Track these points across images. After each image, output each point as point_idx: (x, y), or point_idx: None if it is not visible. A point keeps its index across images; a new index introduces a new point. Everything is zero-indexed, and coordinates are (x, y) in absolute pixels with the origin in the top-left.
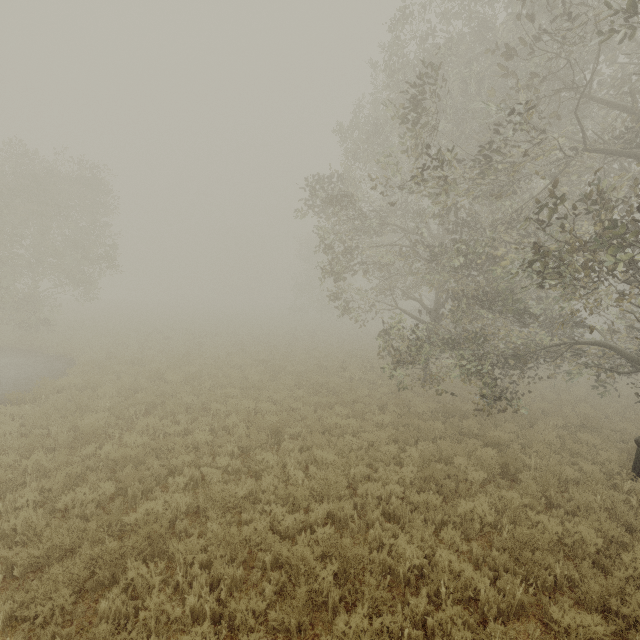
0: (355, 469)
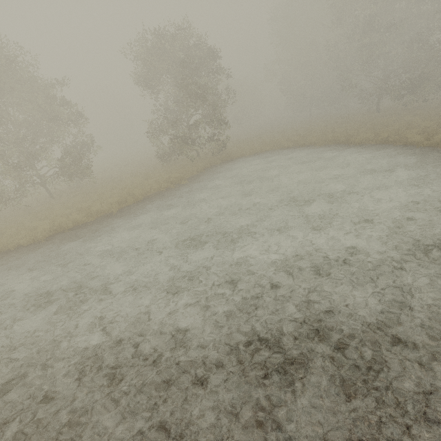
0: None
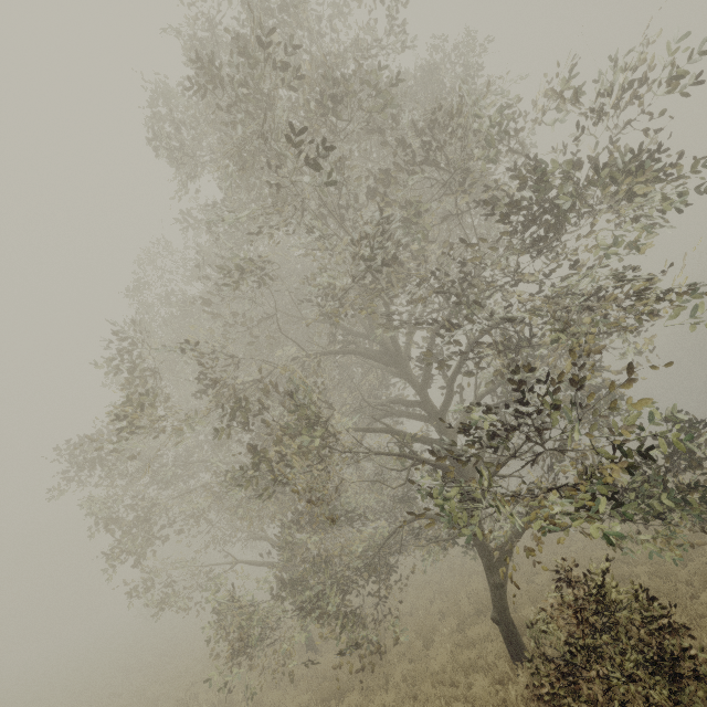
0: None
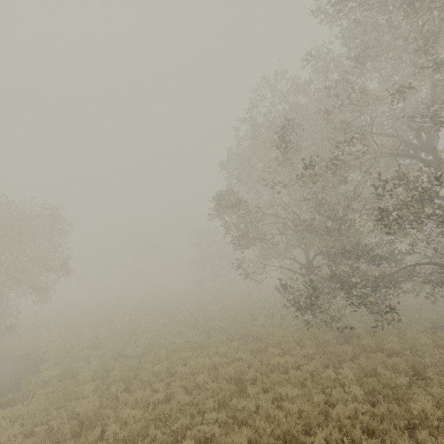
0: (317, 397)
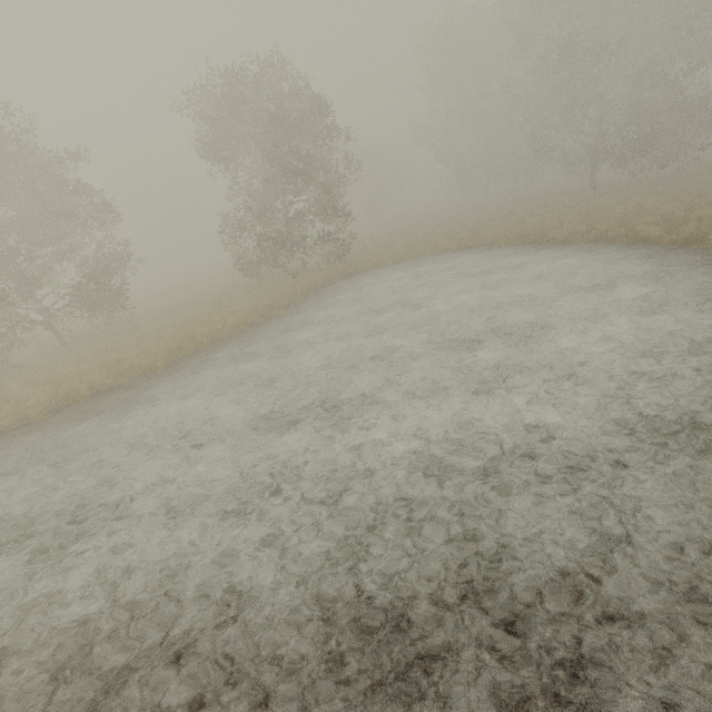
0: None
